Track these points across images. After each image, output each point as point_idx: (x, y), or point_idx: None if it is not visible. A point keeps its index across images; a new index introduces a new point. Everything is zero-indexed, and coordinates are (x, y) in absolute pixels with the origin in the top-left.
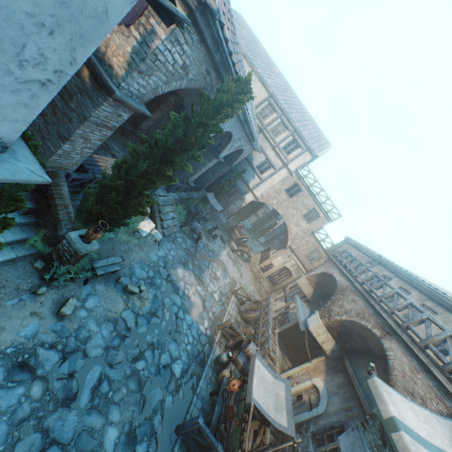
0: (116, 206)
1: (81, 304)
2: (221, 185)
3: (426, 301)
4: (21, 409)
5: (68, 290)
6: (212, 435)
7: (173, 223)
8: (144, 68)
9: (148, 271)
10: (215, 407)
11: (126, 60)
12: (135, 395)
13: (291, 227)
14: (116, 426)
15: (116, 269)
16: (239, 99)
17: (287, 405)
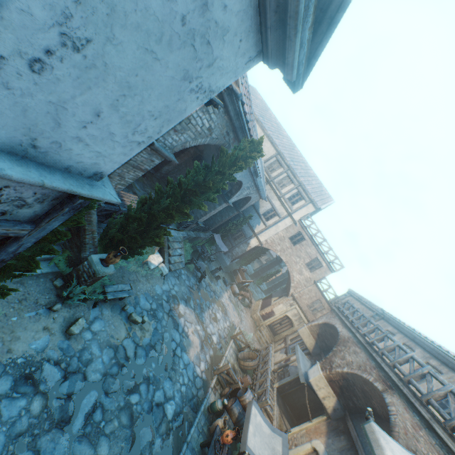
0: (136, 235)
1: (88, 326)
2: (228, 228)
3: (430, 360)
4: (20, 423)
5: (79, 310)
6: None
7: (179, 259)
8: (179, 128)
9: (152, 303)
10: None
11: None
12: (125, 430)
13: (294, 274)
14: None
15: (124, 296)
16: (252, 156)
17: None
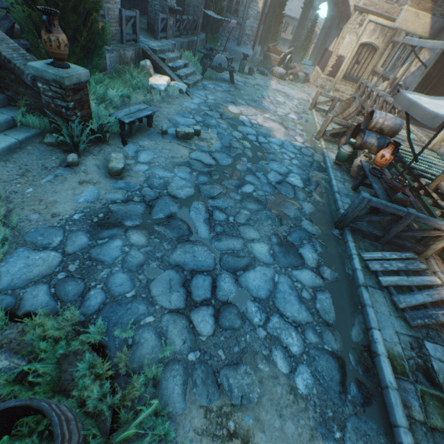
0: None
1: (134, 162)
2: None
3: None
4: (131, 258)
5: (108, 154)
6: (392, 204)
7: (189, 71)
8: None
9: (194, 118)
10: (373, 186)
11: None
12: (261, 213)
13: None
14: (259, 242)
15: (146, 114)
16: None
17: None
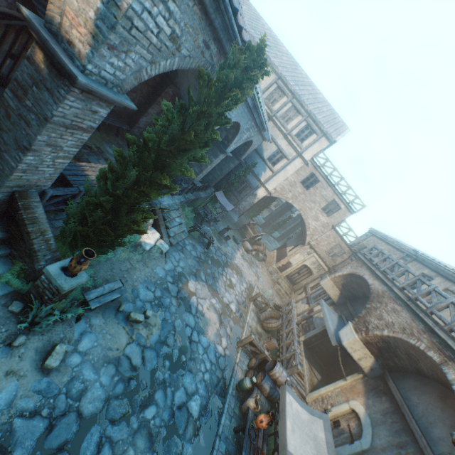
0: (104, 227)
1: (73, 348)
2: (230, 182)
3: None
4: None
5: (56, 333)
6: None
7: (180, 229)
8: (116, 40)
9: (155, 290)
10: (242, 454)
11: (90, 30)
12: (145, 454)
13: (309, 221)
14: None
15: (114, 297)
16: (250, 76)
17: (329, 452)
